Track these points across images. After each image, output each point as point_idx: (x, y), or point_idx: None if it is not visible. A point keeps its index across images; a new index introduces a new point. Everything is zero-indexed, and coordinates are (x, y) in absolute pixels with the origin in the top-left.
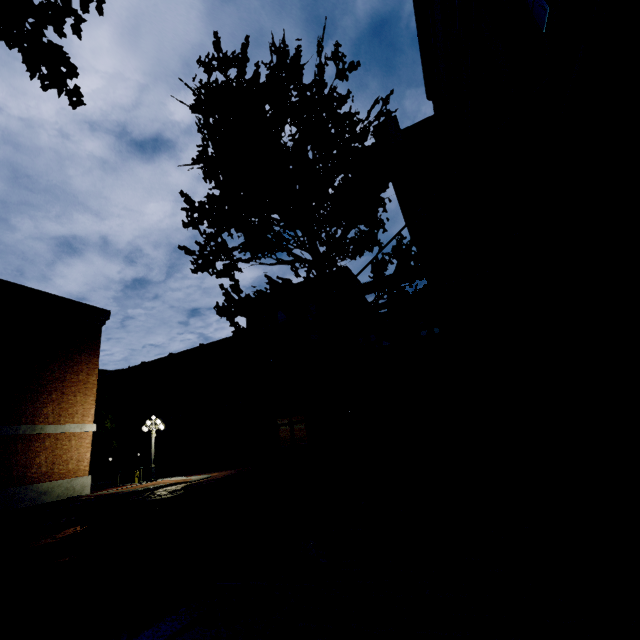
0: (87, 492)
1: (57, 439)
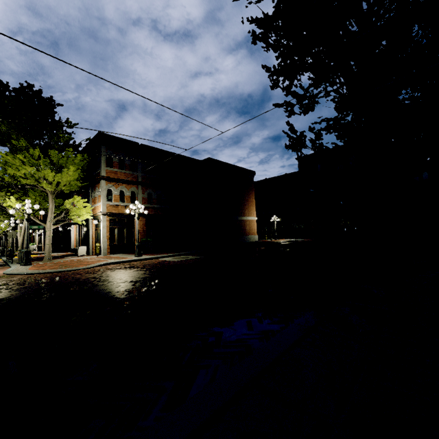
0: (257, 240)
1: (249, 222)
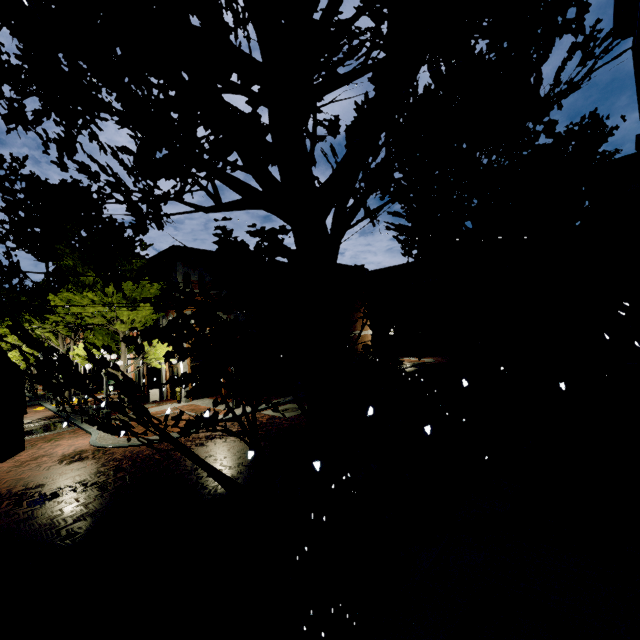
0: None
1: (361, 337)
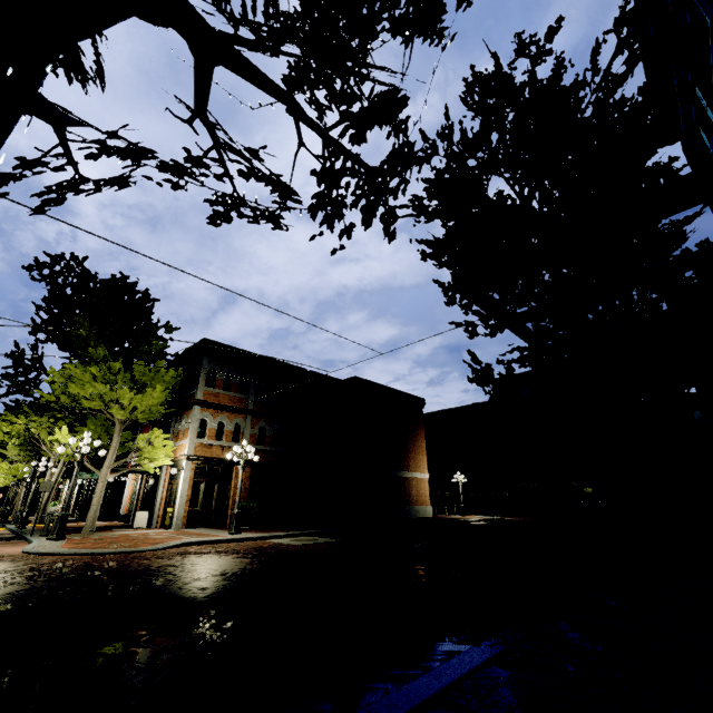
0: (431, 515)
1: (416, 481)
